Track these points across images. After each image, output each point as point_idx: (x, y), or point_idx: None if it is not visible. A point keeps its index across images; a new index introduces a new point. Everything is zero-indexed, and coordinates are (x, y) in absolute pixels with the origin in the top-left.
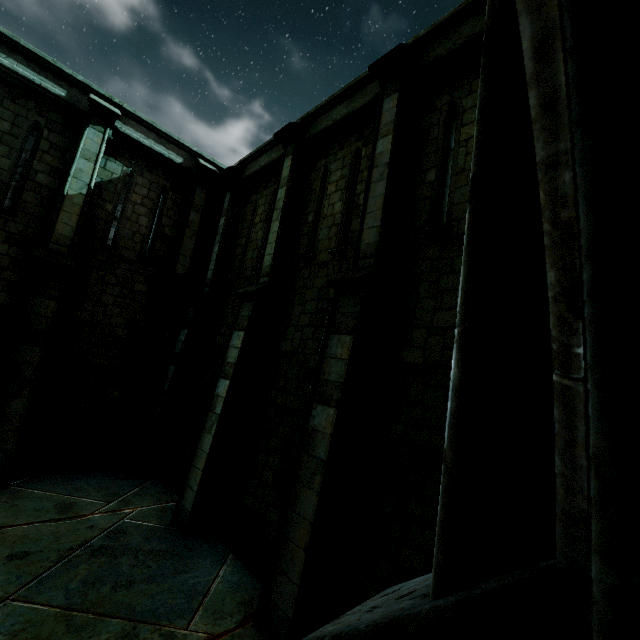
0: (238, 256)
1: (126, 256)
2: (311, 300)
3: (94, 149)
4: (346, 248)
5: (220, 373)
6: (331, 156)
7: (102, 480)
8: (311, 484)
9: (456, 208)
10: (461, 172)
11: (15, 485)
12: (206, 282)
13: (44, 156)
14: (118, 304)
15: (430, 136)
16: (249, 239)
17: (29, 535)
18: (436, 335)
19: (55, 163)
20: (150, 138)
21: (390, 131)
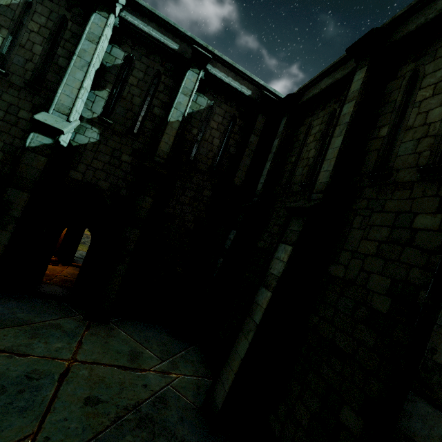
0: (286, 172)
1: (201, 168)
2: (380, 225)
3: (190, 87)
4: None
5: (262, 281)
6: (425, 56)
7: (163, 334)
8: None
9: None
10: None
11: (113, 322)
12: (255, 193)
13: (160, 95)
14: (191, 204)
15: None
16: (299, 157)
17: (105, 378)
18: None
19: (165, 99)
20: (229, 76)
21: None
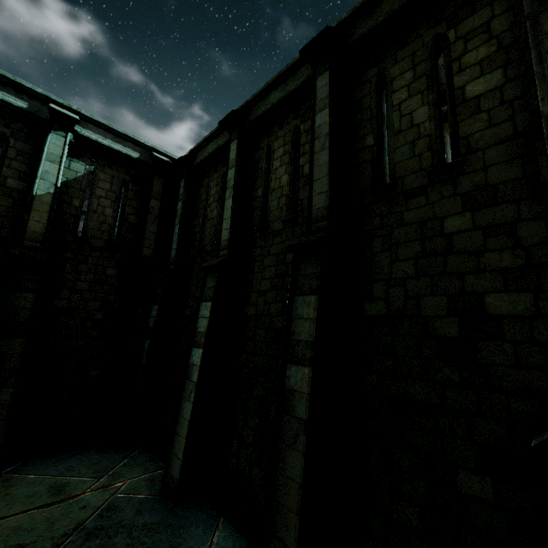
0: (197, 234)
1: (96, 245)
2: (270, 266)
3: (57, 152)
4: (297, 215)
5: (192, 343)
6: (272, 136)
7: (92, 456)
8: (295, 445)
9: (398, 166)
10: (398, 133)
11: (8, 472)
12: (171, 260)
13: (12, 162)
14: (92, 289)
15: (363, 105)
16: (205, 218)
17: (23, 525)
18: (396, 286)
19: (23, 168)
20: (108, 138)
21: (326, 105)
